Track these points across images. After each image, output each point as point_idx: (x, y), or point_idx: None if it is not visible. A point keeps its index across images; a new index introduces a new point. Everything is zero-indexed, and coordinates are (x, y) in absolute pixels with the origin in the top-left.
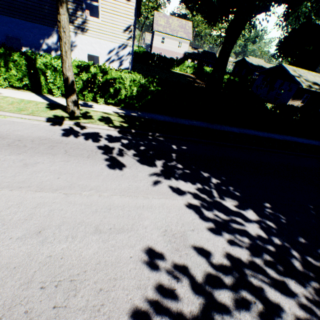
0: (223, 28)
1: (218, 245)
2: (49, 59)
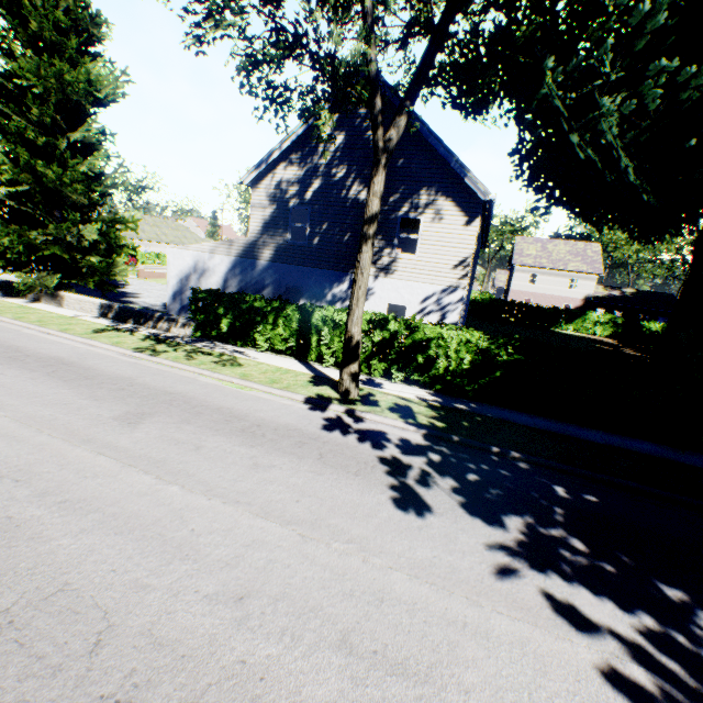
0: (688, 245)
1: None
2: (331, 311)
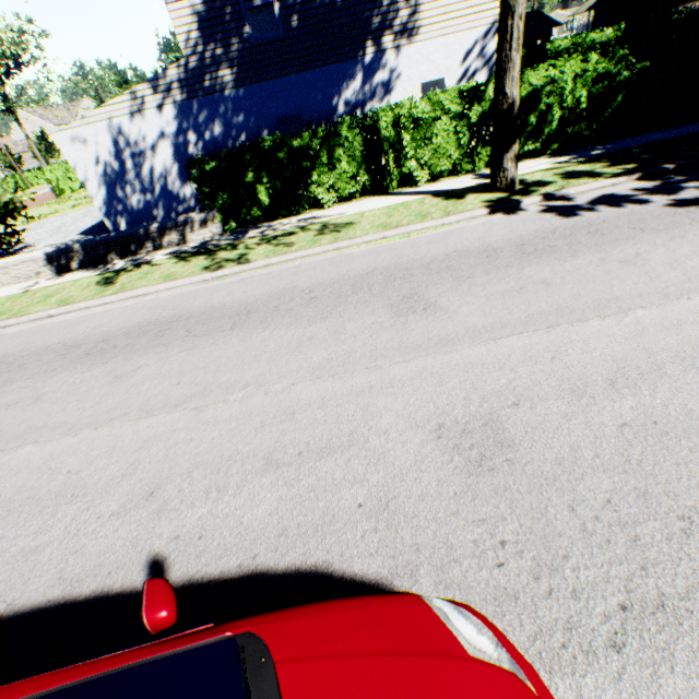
0: None
1: None
2: (406, 107)
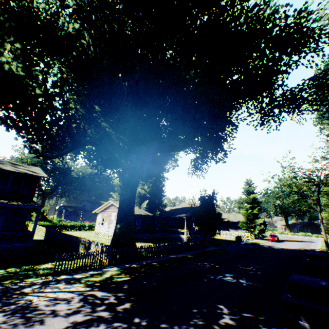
0: None
1: (274, 247)
2: None
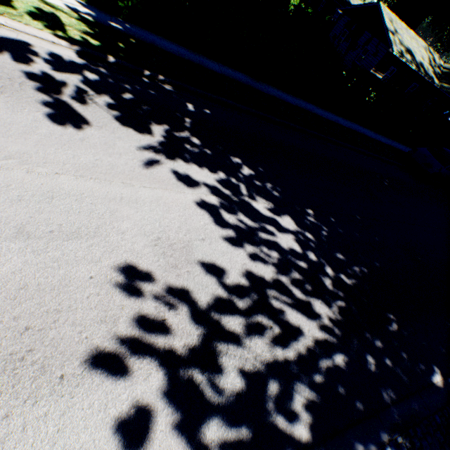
0: None
1: (237, 261)
2: None
